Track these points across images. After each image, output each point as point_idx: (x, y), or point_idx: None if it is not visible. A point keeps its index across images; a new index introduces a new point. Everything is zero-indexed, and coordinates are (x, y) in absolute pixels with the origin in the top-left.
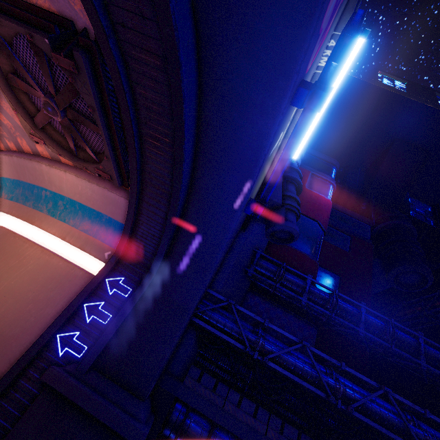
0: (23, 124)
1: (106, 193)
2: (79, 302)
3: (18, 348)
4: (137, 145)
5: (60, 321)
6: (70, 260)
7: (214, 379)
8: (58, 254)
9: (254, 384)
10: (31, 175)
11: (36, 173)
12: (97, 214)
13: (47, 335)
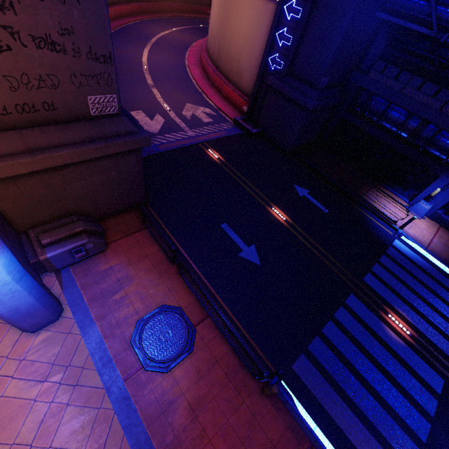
0: None
1: None
2: (272, 34)
3: (258, 69)
4: None
5: (266, 50)
6: None
7: (398, 69)
8: None
9: (445, 69)
10: None
11: None
12: None
13: (263, 60)
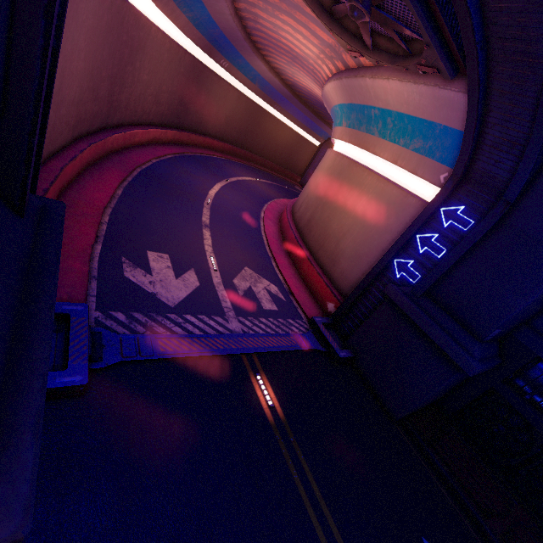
0: (340, 42)
1: (437, 93)
2: (411, 233)
3: (368, 264)
4: (470, 1)
5: (395, 248)
6: (403, 187)
7: None
8: (392, 180)
9: None
10: (359, 95)
11: (362, 91)
12: (428, 126)
13: (385, 258)
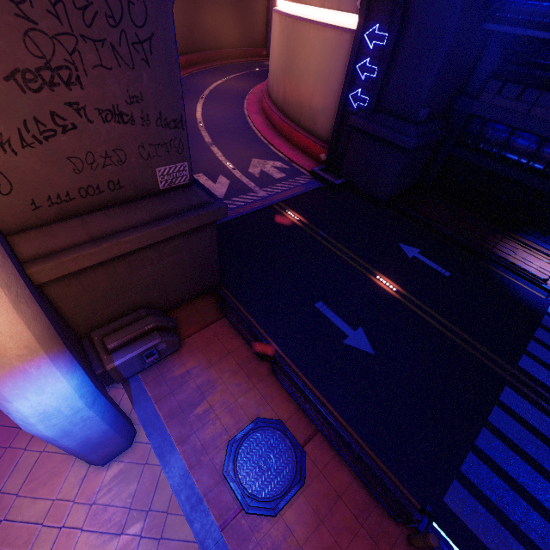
0: None
1: None
2: (351, 67)
3: (336, 109)
4: None
5: (345, 86)
6: (338, 25)
7: (520, 87)
8: (329, 23)
9: None
10: None
11: None
12: None
13: (342, 98)
